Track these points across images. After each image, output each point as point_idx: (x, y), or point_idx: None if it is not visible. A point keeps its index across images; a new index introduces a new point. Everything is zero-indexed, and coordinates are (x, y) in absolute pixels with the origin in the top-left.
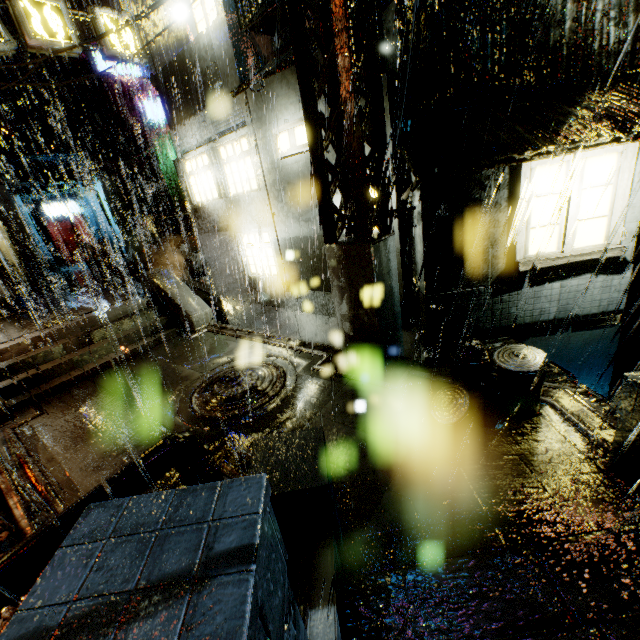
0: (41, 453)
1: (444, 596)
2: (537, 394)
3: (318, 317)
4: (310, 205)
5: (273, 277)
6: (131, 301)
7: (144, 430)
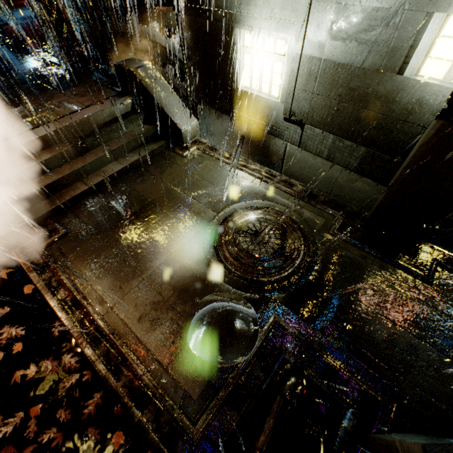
0: (88, 289)
1: None
2: None
3: (314, 157)
4: (382, 19)
5: (272, 100)
6: (116, 102)
7: (182, 281)
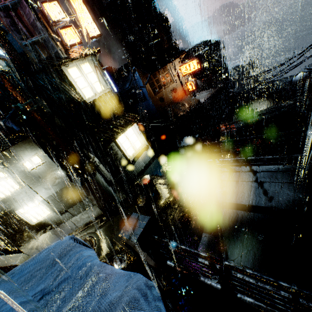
0: None
1: (164, 225)
2: (153, 183)
3: (82, 213)
4: (55, 179)
5: (49, 215)
6: None
7: None
